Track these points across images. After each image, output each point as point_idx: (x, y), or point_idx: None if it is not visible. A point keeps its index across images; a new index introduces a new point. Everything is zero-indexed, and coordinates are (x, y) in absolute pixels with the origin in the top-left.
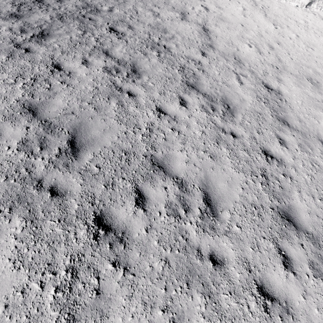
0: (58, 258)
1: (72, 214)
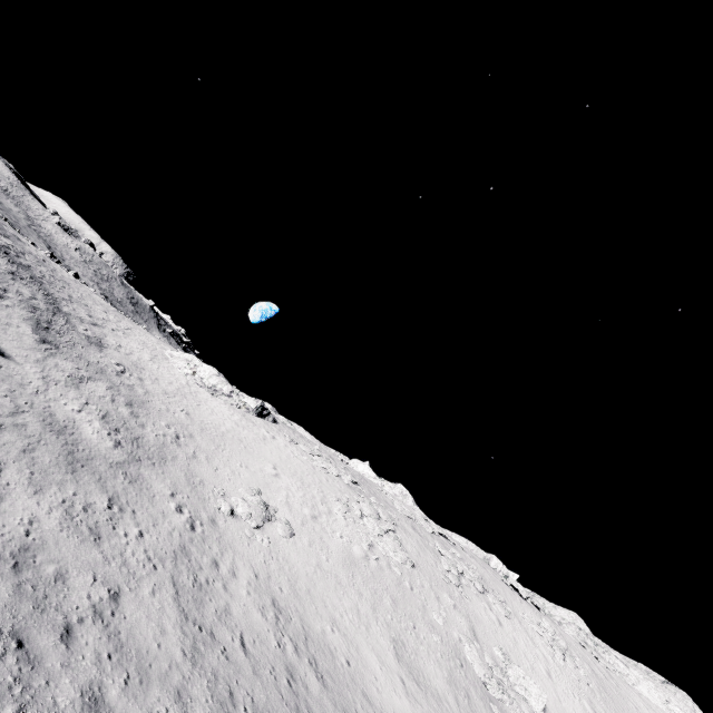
0: None
1: None
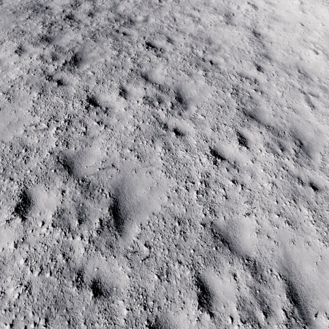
0: None
1: (121, 325)
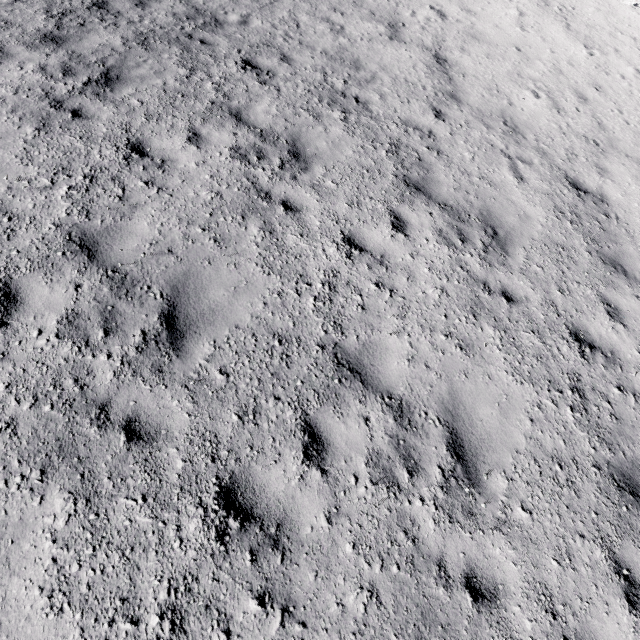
0: (142, 586)
1: (172, 482)
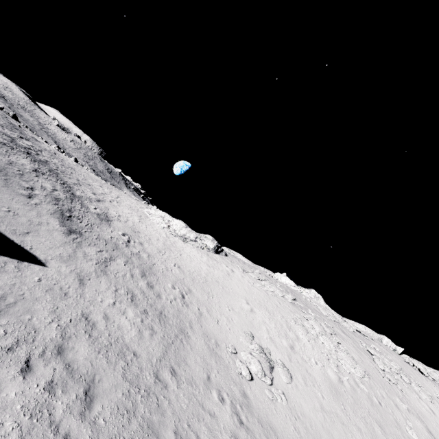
0: None
1: None
